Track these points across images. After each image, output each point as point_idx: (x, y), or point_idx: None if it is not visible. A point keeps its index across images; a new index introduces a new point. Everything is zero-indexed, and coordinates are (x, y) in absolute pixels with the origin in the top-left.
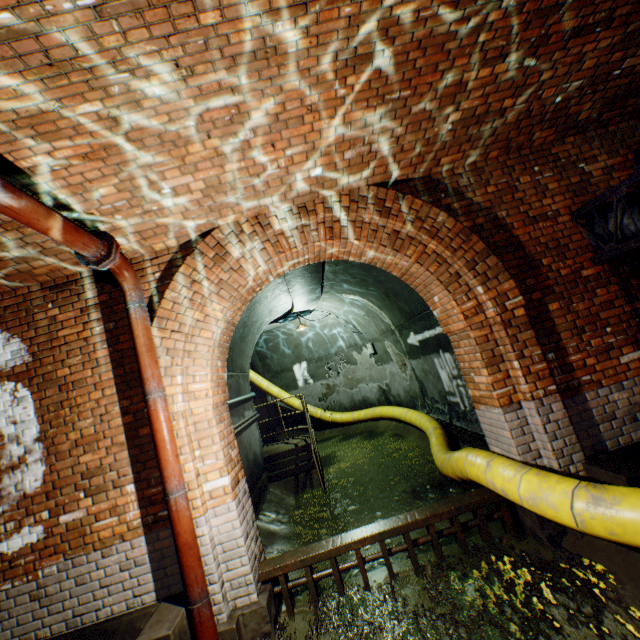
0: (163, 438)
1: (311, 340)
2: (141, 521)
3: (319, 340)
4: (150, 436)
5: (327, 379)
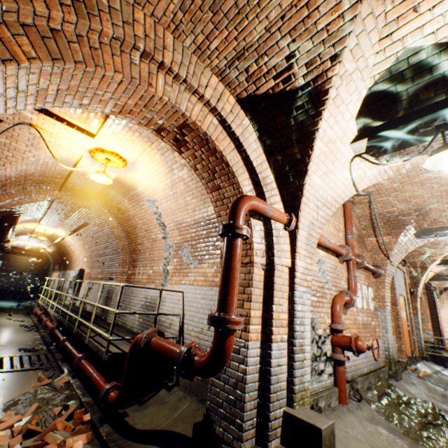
0: (438, 318)
1: None
2: (430, 329)
3: None
4: (433, 317)
5: None
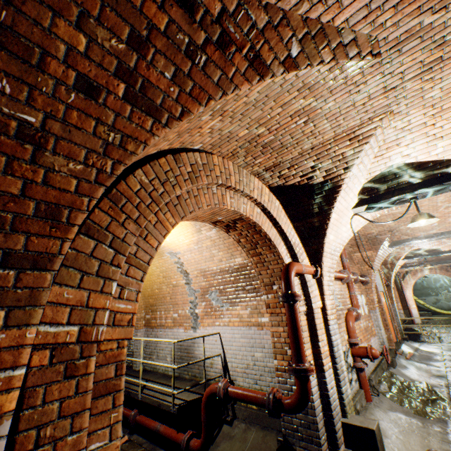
0: (406, 298)
1: (428, 280)
2: (400, 308)
3: (432, 281)
4: (401, 297)
5: (436, 296)
